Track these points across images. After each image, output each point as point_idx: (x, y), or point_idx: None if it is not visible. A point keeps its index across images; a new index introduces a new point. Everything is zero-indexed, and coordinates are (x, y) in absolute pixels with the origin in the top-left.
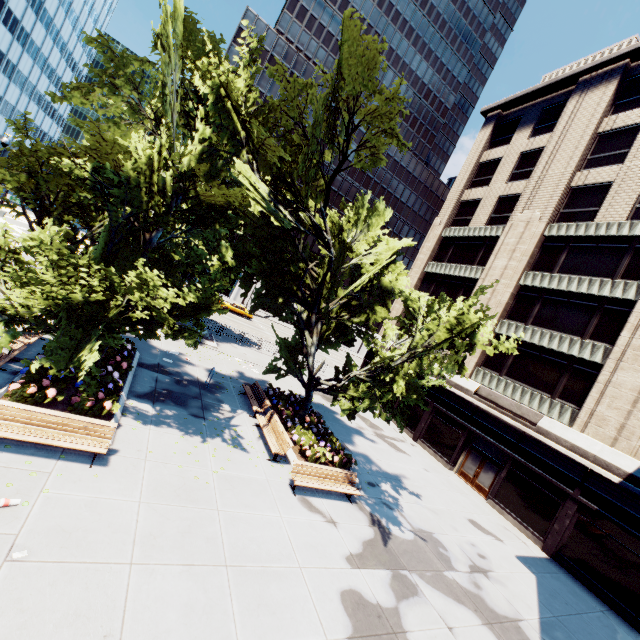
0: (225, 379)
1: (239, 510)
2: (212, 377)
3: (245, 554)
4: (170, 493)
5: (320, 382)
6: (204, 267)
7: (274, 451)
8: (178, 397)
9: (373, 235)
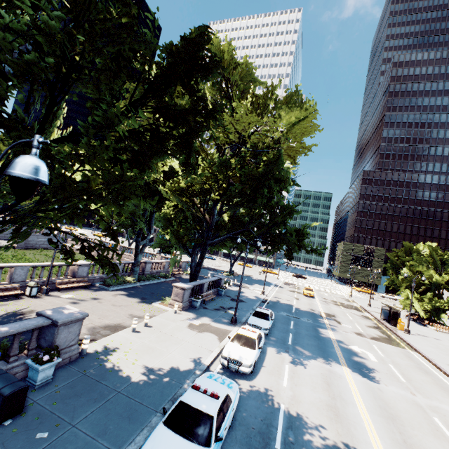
0: None
1: None
2: None
3: None
4: None
5: None
6: None
7: None
8: None
9: None
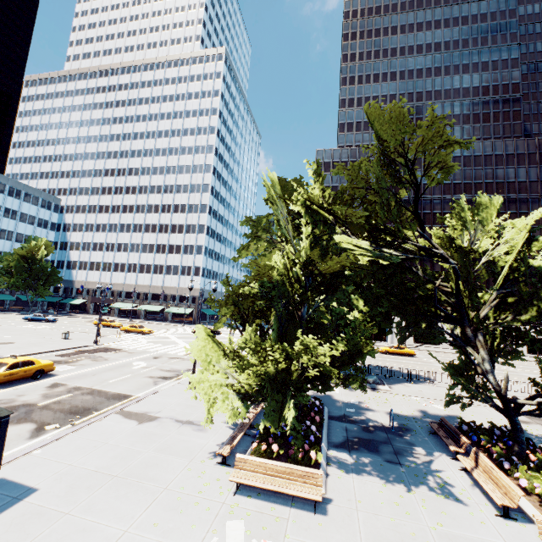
0: (408, 420)
1: None
2: (394, 420)
3: None
4: None
5: (517, 402)
6: (345, 320)
7: (498, 502)
8: (368, 443)
9: (491, 227)
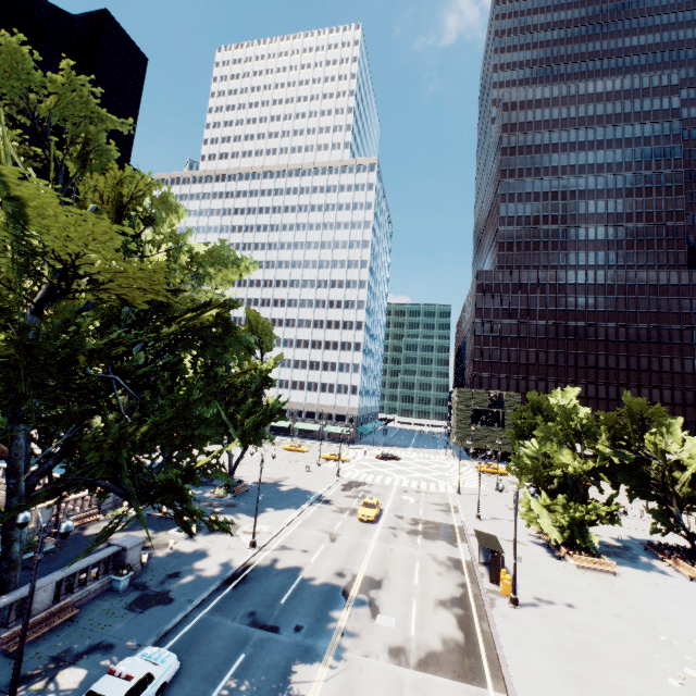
0: (625, 542)
1: (686, 595)
2: (617, 541)
3: None
4: (651, 587)
5: (694, 534)
6: (599, 488)
7: (688, 575)
8: (614, 553)
9: (678, 437)
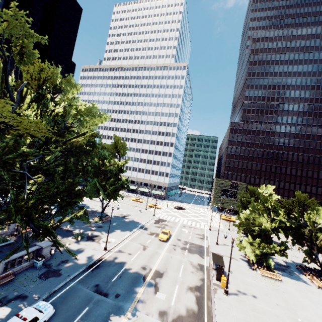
0: (288, 263)
1: (315, 296)
2: (284, 263)
3: (321, 303)
4: (298, 290)
5: None
6: (278, 237)
7: (317, 285)
8: (281, 269)
9: (321, 216)
